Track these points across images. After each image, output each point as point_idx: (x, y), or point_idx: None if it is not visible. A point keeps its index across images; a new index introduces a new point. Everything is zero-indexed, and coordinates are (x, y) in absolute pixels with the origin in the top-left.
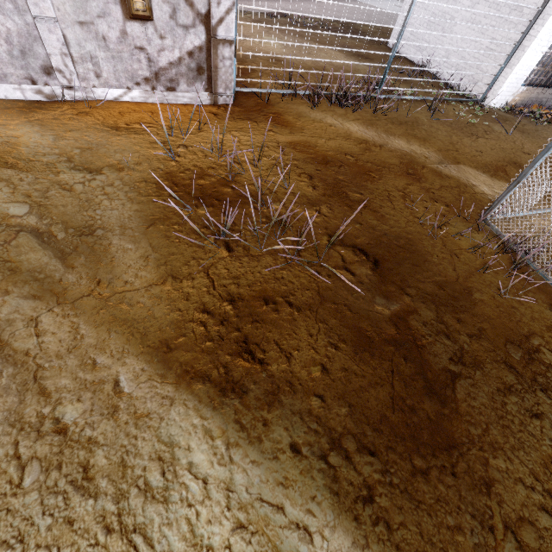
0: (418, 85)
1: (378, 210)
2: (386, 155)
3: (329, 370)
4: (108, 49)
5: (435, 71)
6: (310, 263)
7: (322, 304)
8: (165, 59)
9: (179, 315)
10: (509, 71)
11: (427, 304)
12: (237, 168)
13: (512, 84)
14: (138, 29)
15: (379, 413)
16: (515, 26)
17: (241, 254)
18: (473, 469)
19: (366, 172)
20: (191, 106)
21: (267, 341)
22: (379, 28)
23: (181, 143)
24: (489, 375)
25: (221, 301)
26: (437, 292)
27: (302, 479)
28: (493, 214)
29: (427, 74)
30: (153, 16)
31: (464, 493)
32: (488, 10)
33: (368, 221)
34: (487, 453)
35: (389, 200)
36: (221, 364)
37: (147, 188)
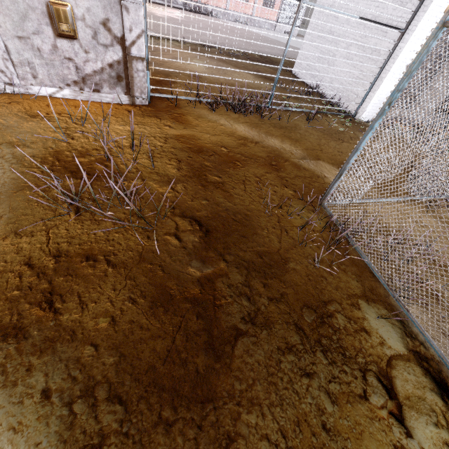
0: (307, 101)
1: (229, 190)
2: (258, 150)
3: (116, 322)
4: (42, 58)
5: (323, 92)
6: (145, 229)
7: (139, 263)
8: (90, 68)
9: (2, 266)
10: (372, 94)
11: (240, 269)
12: (116, 151)
13: (376, 105)
14: (66, 45)
15: (148, 364)
16: (375, 62)
17: (86, 218)
18: (222, 423)
19: (233, 161)
20: (112, 104)
21: (72, 293)
22: (289, 60)
23: (81, 130)
24: (275, 335)
25: (48, 256)
26: (255, 260)
27: (35, 424)
28: (328, 199)
29: (317, 94)
30: (76, 36)
31: (202, 447)
32: (357, 51)
33: (216, 198)
34: (243, 408)
35: (243, 183)
36: (17, 311)
37: (32, 161)
